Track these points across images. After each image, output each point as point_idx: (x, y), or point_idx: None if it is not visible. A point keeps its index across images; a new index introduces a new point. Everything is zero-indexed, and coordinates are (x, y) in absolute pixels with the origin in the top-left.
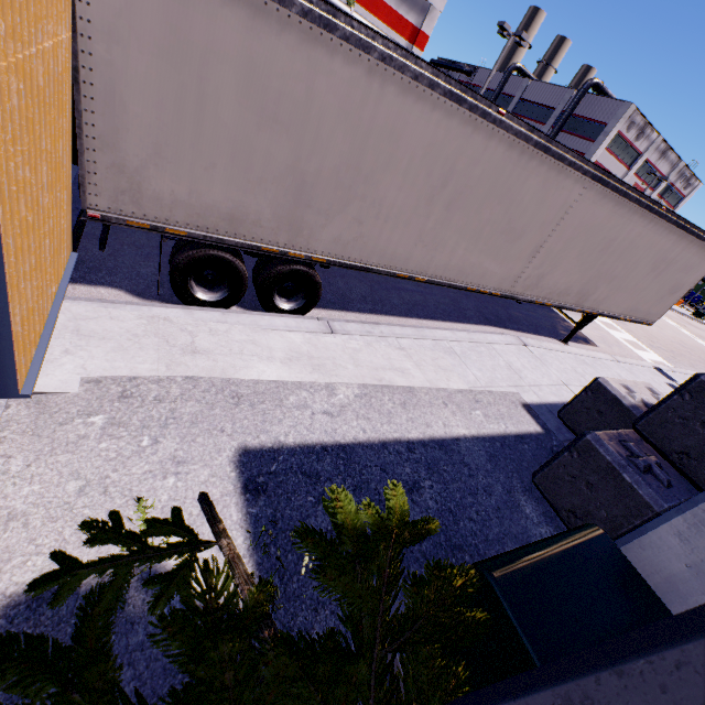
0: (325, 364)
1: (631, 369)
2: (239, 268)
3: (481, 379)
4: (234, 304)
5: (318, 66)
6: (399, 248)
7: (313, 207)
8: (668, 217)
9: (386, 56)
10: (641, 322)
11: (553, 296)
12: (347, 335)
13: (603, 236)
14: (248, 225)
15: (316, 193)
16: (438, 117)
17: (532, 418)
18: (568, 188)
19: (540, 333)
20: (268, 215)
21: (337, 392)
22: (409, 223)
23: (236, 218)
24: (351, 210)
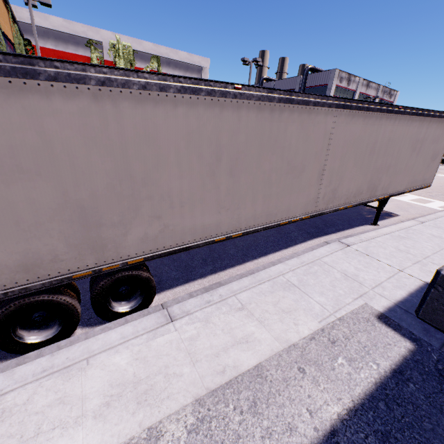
0: (154, 383)
1: (436, 224)
2: (60, 301)
3: (327, 304)
4: (73, 330)
5: (39, 111)
6: (205, 220)
7: (105, 224)
8: (406, 112)
9: (104, 80)
10: (422, 187)
11: (351, 199)
12: (187, 316)
13: (366, 143)
14: (47, 264)
15: (101, 212)
16: (183, 110)
17: (394, 331)
18: (323, 121)
19: (353, 225)
20: (63, 248)
21: (163, 441)
22: (203, 199)
23: (30, 265)
24: (145, 211)
